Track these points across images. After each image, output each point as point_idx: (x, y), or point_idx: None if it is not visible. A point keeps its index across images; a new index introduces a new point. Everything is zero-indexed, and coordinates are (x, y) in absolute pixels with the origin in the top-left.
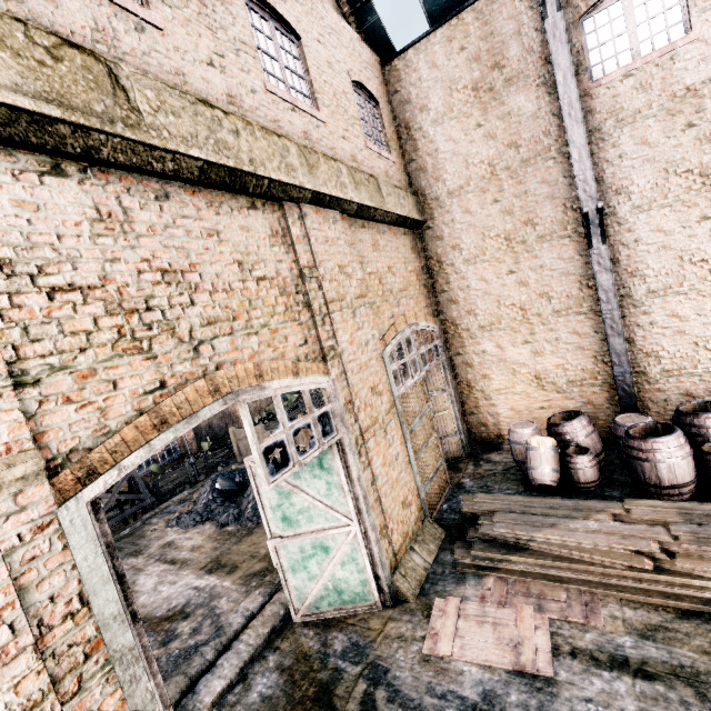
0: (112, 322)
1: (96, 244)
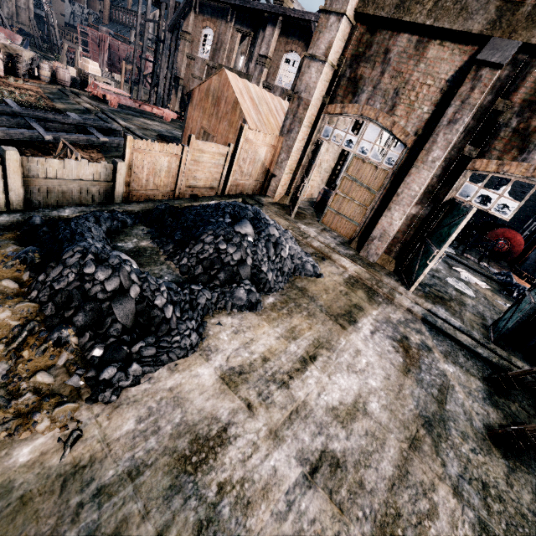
0: None
1: None
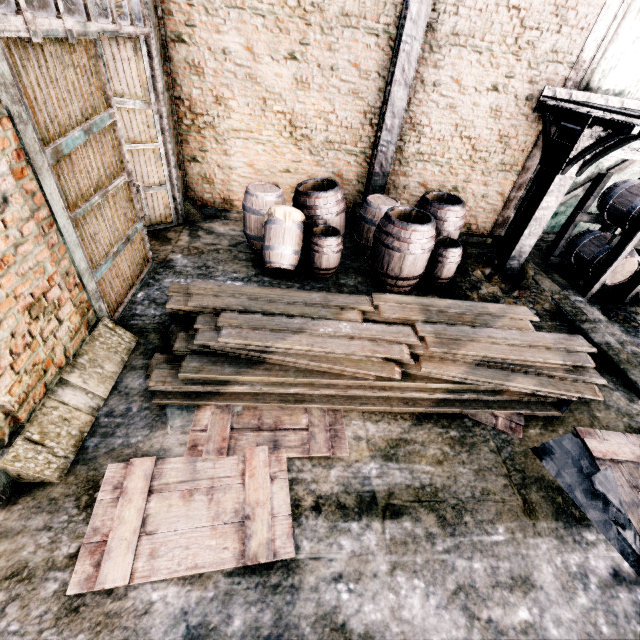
0: None
1: None
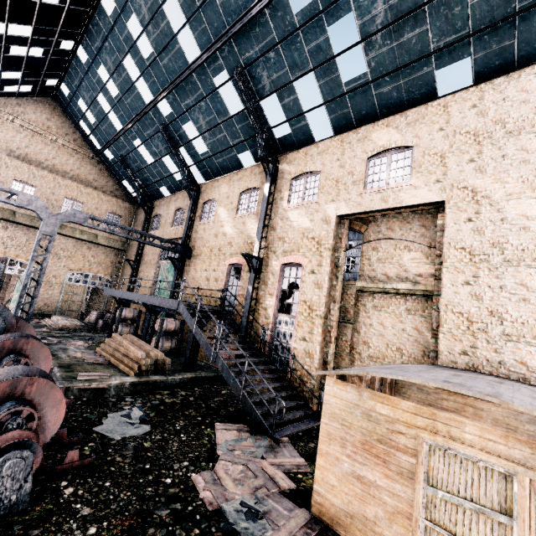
0: None
1: None
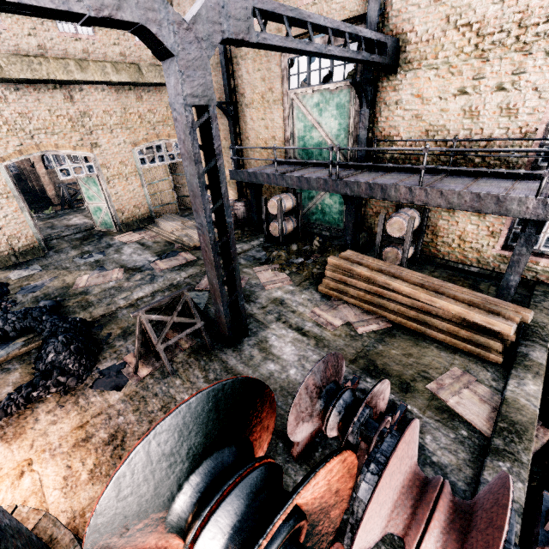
0: (5, 127)
1: None
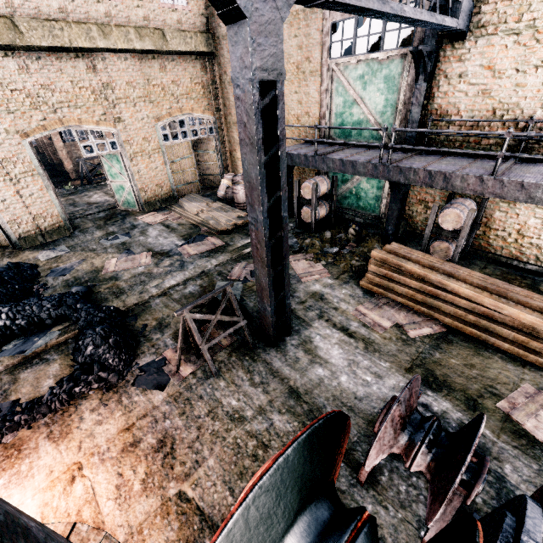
0: (28, 100)
1: (20, 77)
